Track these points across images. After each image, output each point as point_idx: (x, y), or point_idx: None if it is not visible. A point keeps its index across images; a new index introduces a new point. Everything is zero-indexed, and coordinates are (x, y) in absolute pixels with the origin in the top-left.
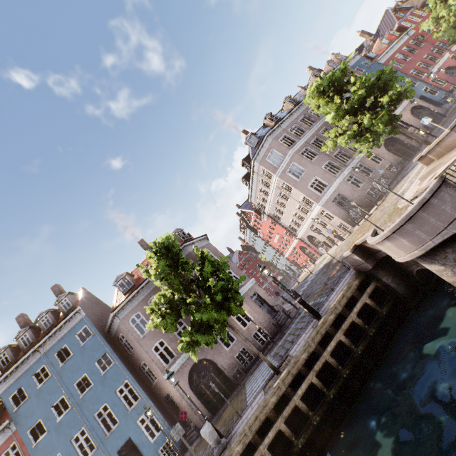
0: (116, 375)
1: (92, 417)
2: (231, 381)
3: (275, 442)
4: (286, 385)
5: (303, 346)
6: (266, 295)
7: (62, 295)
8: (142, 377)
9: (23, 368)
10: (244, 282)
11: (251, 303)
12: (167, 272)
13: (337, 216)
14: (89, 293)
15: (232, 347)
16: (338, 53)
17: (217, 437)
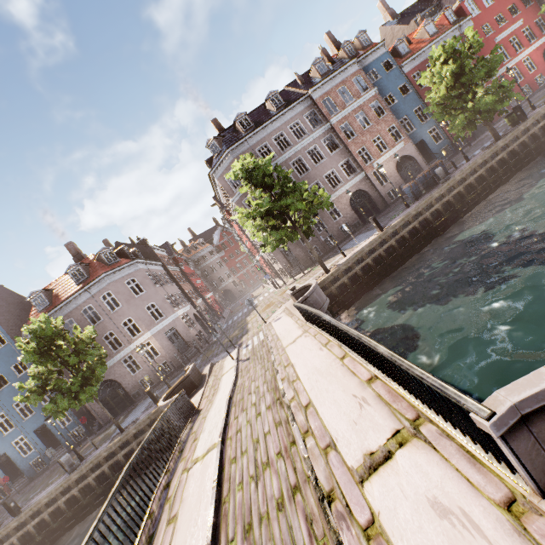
0: None
1: (11, 407)
2: (133, 397)
3: (102, 474)
4: (116, 447)
5: (135, 425)
6: (185, 330)
7: None
8: None
9: None
10: (164, 317)
11: (163, 340)
12: (35, 359)
13: (280, 263)
14: (8, 292)
15: (137, 374)
16: (363, 31)
17: (72, 463)
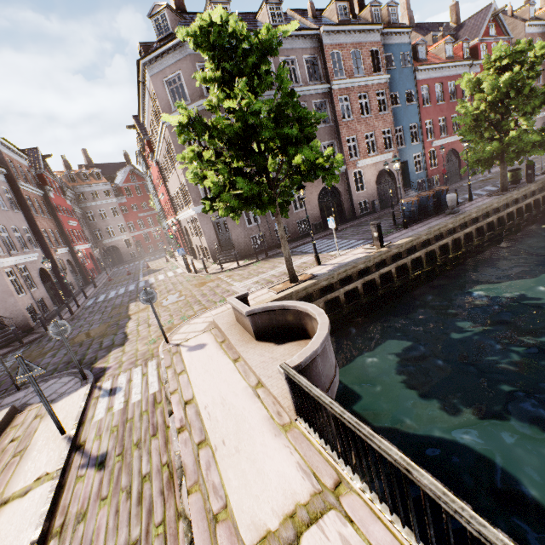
0: None
1: None
2: None
3: None
4: None
5: None
6: (7, 295)
7: None
8: None
9: None
10: None
11: None
12: None
13: (206, 239)
14: None
15: None
16: (396, 3)
17: None
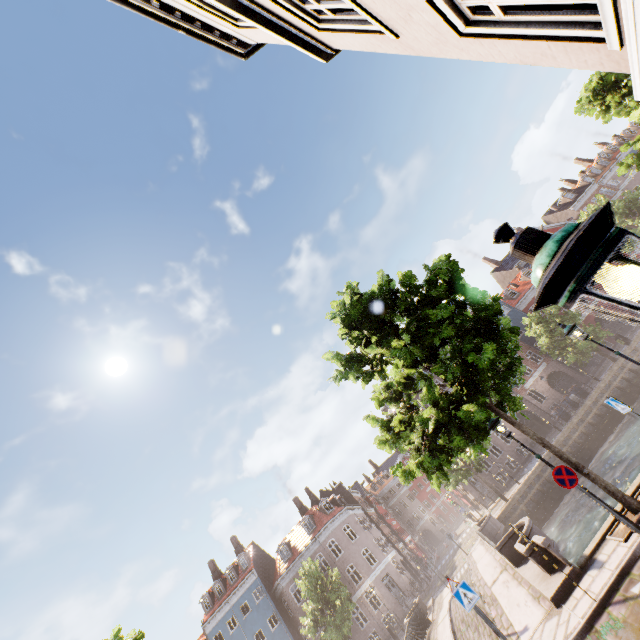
0: (281, 634)
1: None
2: None
3: None
4: None
5: None
6: (398, 576)
7: (240, 554)
8: (299, 638)
9: (220, 615)
10: (377, 562)
11: (381, 588)
12: (310, 595)
13: (470, 493)
14: (257, 547)
15: (366, 627)
16: None
17: None
